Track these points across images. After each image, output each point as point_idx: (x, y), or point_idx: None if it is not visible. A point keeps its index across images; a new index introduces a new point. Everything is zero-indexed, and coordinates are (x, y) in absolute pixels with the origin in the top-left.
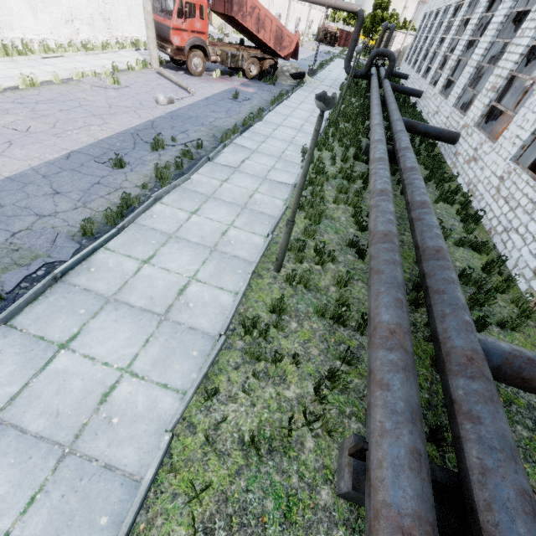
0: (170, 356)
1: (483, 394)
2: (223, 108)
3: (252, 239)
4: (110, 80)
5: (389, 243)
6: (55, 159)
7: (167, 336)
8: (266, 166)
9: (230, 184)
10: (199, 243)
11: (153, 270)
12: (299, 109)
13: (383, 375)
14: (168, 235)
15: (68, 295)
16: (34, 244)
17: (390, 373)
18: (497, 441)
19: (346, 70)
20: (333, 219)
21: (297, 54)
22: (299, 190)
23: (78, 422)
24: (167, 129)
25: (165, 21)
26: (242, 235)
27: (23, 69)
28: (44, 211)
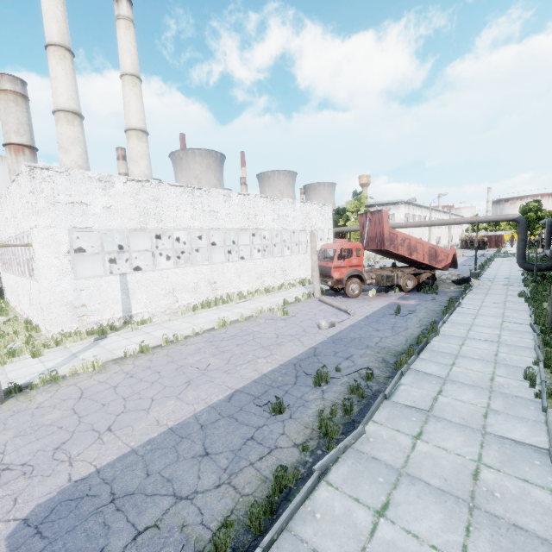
0: None
1: None
2: (386, 325)
3: None
4: (281, 313)
5: None
6: (218, 401)
7: None
8: (475, 405)
9: (428, 444)
10: None
11: None
12: (481, 315)
13: None
14: None
15: None
16: None
17: None
18: None
19: (522, 267)
20: None
21: (456, 264)
22: None
23: None
24: (330, 355)
25: (327, 264)
26: None
27: (222, 313)
28: (184, 488)
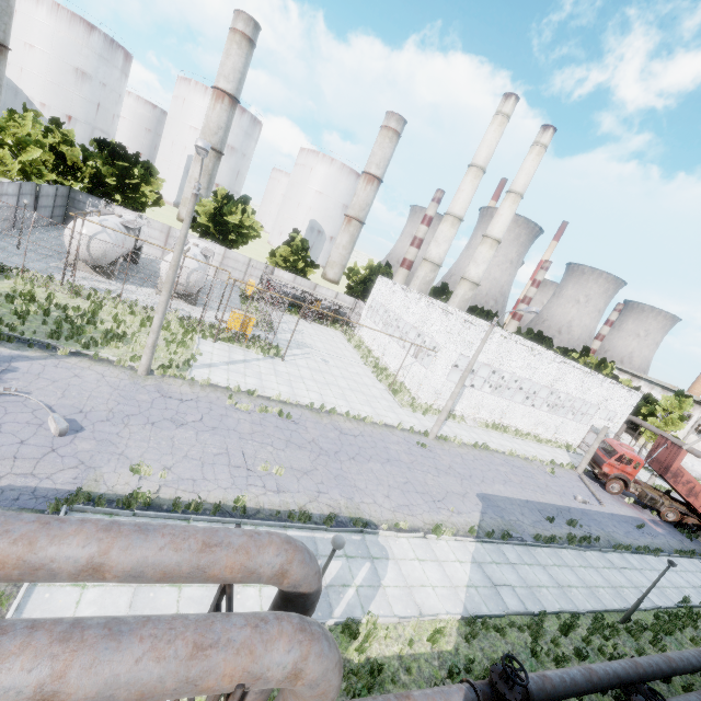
0: (561, 597)
1: (698, 697)
2: (623, 528)
3: (612, 601)
4: (549, 470)
5: (699, 653)
6: (522, 499)
7: (561, 592)
8: (642, 582)
9: (609, 571)
10: (582, 579)
11: (559, 570)
12: None
13: (653, 655)
14: (567, 565)
15: (528, 552)
16: (517, 528)
17: (656, 656)
18: (690, 699)
19: None
20: (682, 644)
21: None
22: (649, 587)
23: (531, 584)
24: (578, 517)
25: (603, 456)
26: (607, 595)
27: (506, 442)
28: (519, 518)
